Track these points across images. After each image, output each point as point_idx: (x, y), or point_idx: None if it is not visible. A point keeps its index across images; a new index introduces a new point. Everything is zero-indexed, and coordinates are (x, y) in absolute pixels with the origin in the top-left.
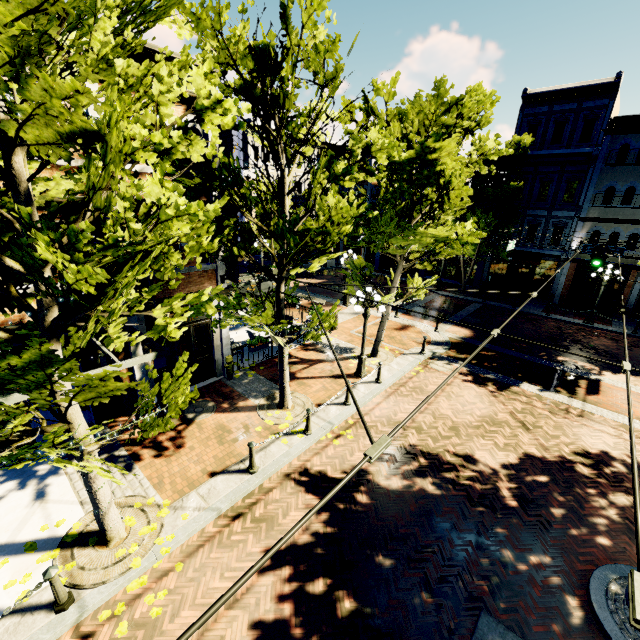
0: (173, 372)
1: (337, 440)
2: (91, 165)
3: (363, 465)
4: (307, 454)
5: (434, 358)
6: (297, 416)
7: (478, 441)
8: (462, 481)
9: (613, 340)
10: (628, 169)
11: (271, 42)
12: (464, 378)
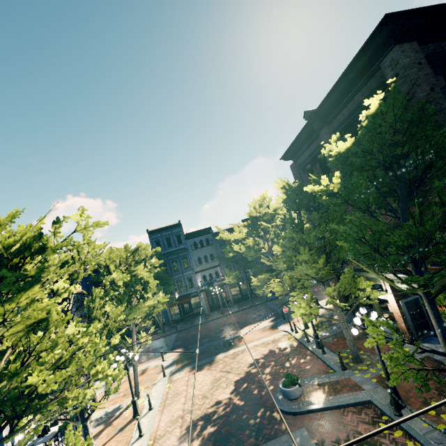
0: (65, 443)
1: None
2: (31, 334)
3: None
4: None
5: (172, 374)
6: None
7: (216, 393)
8: (221, 413)
9: (235, 316)
10: (200, 249)
11: (69, 258)
12: (193, 372)
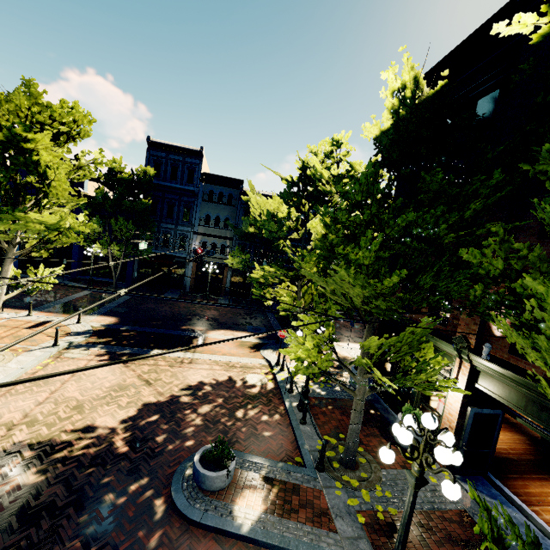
0: None
1: None
2: None
3: None
4: None
5: (71, 347)
6: None
7: (102, 409)
8: (75, 453)
9: (218, 311)
10: (215, 205)
11: None
12: (100, 358)
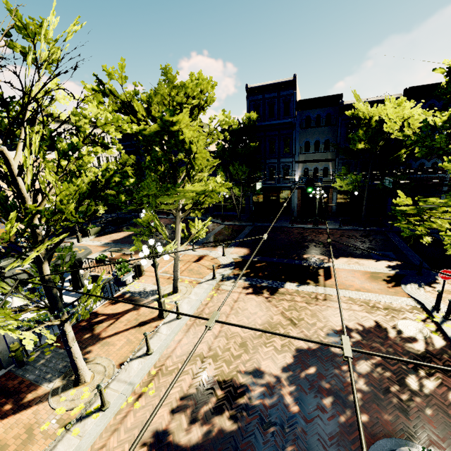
0: None
1: (138, 402)
2: None
3: (164, 425)
4: (103, 437)
5: (224, 279)
6: (95, 388)
7: (262, 350)
8: (254, 402)
9: (331, 234)
10: (313, 130)
11: None
12: (246, 291)
